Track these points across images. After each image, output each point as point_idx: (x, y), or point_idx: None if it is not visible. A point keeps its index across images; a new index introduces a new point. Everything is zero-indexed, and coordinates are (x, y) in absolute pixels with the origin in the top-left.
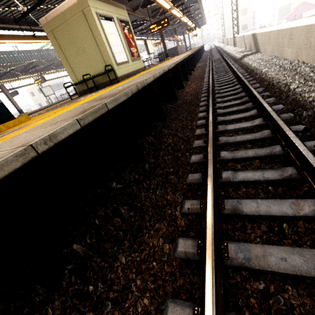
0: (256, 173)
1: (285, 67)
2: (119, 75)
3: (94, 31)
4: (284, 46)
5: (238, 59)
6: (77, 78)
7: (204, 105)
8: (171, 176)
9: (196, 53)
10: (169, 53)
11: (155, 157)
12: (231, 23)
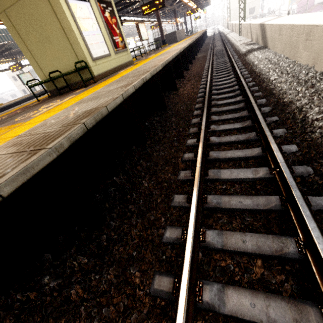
0: (257, 300)
1: (300, 79)
2: (96, 73)
3: (60, 15)
4: (299, 46)
5: (242, 54)
6: (44, 75)
7: (197, 123)
8: (132, 270)
9: (196, 41)
10: (167, 39)
11: (120, 215)
12: (237, 5)
